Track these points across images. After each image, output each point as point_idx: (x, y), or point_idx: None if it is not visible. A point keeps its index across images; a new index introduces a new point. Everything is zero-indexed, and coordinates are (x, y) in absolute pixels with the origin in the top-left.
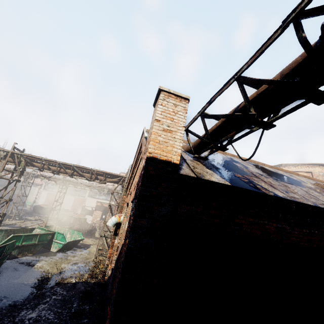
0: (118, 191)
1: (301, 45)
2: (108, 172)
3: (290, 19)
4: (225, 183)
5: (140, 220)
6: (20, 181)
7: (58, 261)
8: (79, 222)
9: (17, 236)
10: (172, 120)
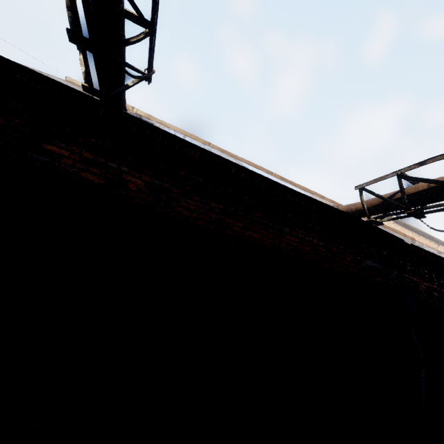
0: None
1: None
2: None
3: None
4: None
5: None
6: None
7: None
8: None
9: None
10: None
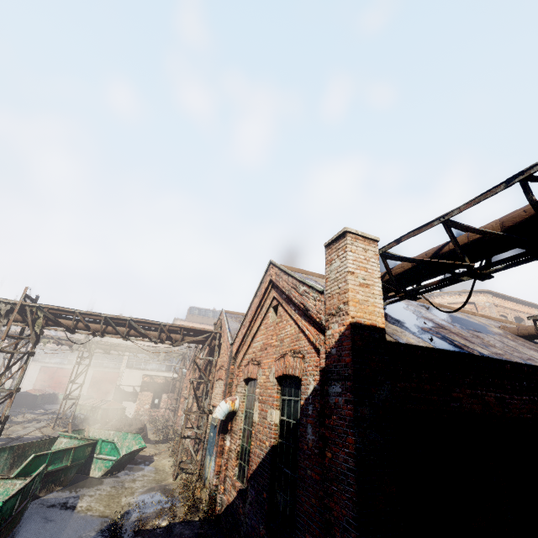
0: (205, 357)
1: (532, 207)
2: (188, 327)
3: (518, 180)
4: (426, 344)
5: (362, 410)
6: (34, 354)
7: (112, 494)
8: (113, 416)
9: (40, 456)
10: (366, 270)
